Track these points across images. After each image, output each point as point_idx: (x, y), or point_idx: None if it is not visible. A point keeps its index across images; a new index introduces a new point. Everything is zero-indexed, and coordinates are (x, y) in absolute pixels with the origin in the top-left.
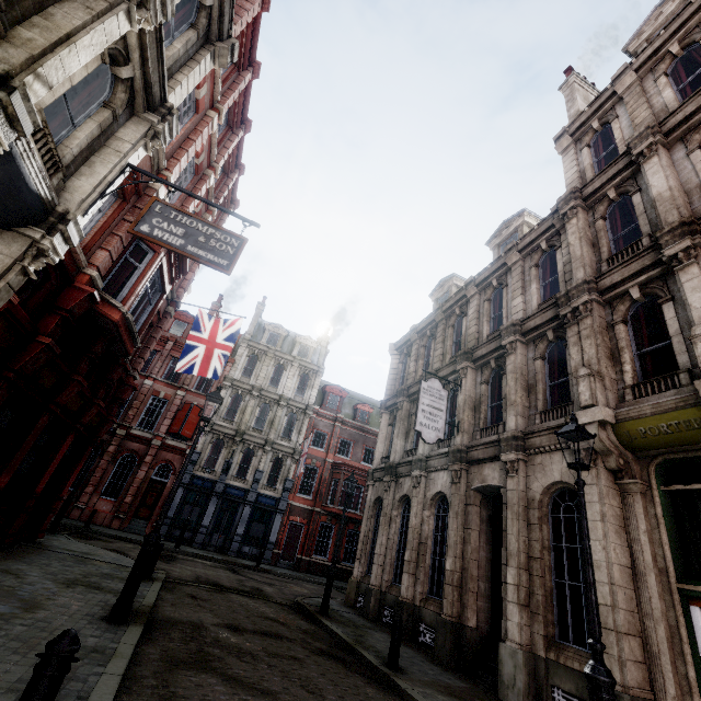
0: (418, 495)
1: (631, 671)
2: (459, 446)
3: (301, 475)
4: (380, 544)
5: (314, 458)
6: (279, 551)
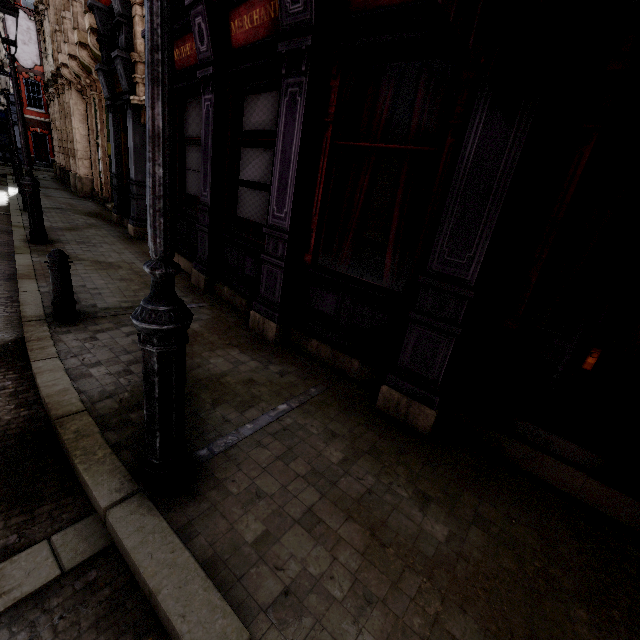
0: (56, 107)
1: (82, 170)
2: (52, 71)
3: (24, 90)
4: (55, 140)
5: (31, 72)
6: (32, 155)
